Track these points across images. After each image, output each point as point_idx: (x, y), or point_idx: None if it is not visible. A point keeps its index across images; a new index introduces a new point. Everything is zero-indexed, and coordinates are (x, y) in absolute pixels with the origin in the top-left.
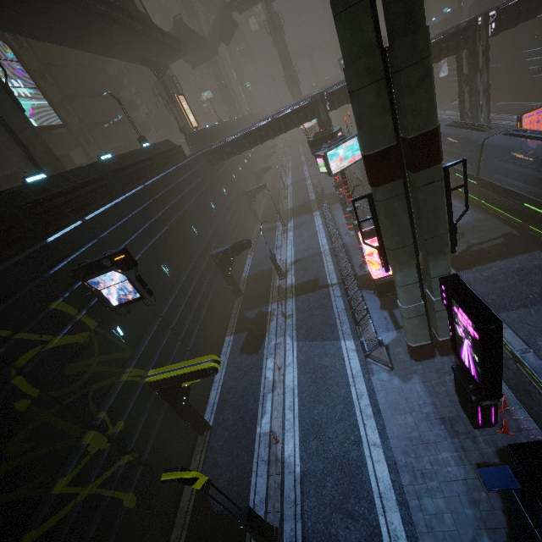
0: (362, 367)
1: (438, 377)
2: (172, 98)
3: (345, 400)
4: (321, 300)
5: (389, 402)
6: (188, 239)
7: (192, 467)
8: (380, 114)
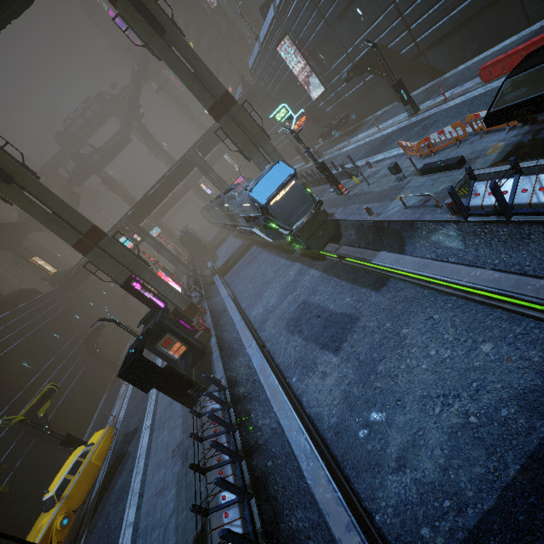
0: None
1: None
2: (31, 261)
3: None
4: None
5: None
6: (49, 342)
7: None
8: (65, 231)
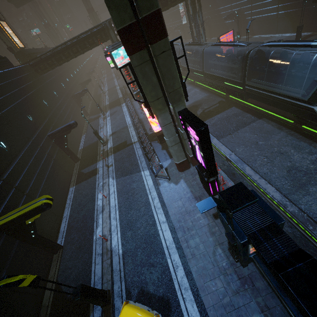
0: (153, 183)
1: (192, 177)
2: None
3: (146, 203)
4: (129, 152)
5: (169, 197)
6: (24, 124)
7: (50, 276)
8: None
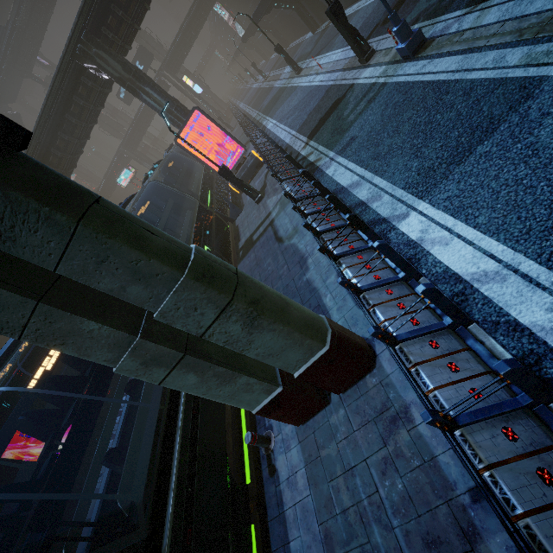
0: None
1: None
2: None
3: None
4: None
5: None
6: None
7: None
8: None
